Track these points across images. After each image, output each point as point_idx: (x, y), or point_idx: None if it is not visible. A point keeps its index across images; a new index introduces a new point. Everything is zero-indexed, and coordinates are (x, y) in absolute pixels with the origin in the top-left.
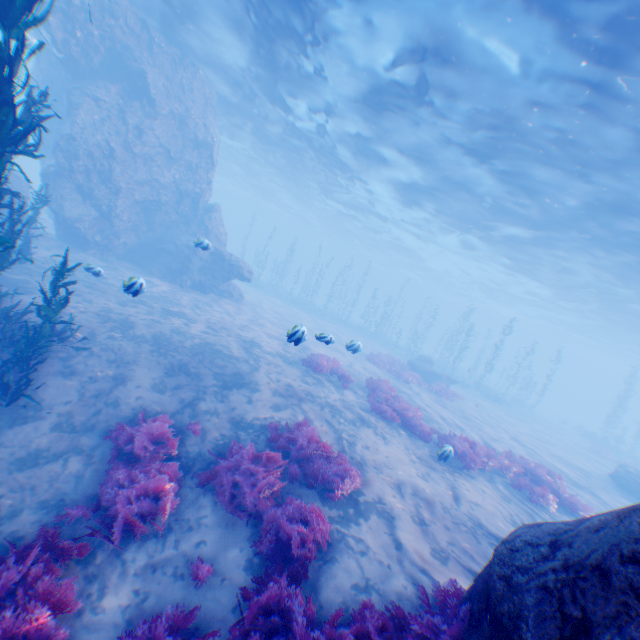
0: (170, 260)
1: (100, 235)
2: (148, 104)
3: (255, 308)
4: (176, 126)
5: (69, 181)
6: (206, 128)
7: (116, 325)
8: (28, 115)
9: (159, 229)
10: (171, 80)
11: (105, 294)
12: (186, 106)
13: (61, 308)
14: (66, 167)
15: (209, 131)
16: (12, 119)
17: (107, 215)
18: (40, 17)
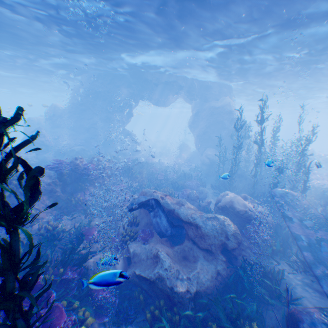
0: None
1: None
2: None
3: None
4: None
5: None
6: None
7: None
8: None
9: None
10: None
11: None
12: None
13: None
14: None
15: None
16: None
17: None
18: None
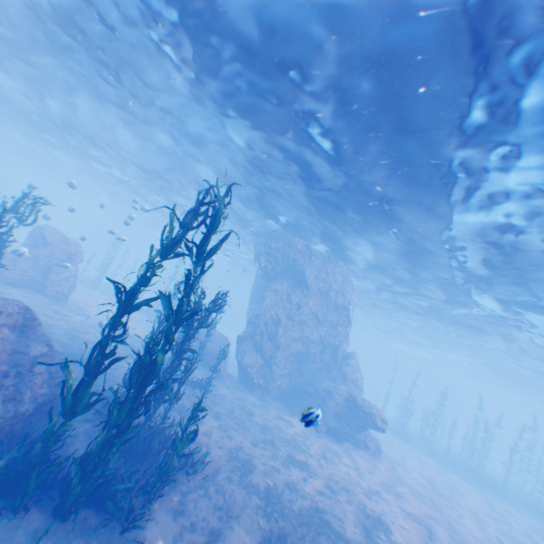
0: (309, 401)
1: (262, 378)
2: (304, 287)
3: (394, 467)
4: (322, 298)
5: (250, 340)
6: (343, 296)
7: (238, 464)
8: (212, 304)
9: (305, 373)
10: (321, 271)
11: (244, 430)
12: (330, 284)
13: (187, 441)
14: (250, 331)
15: (346, 297)
16: (186, 307)
17: (269, 363)
18: (212, 254)
